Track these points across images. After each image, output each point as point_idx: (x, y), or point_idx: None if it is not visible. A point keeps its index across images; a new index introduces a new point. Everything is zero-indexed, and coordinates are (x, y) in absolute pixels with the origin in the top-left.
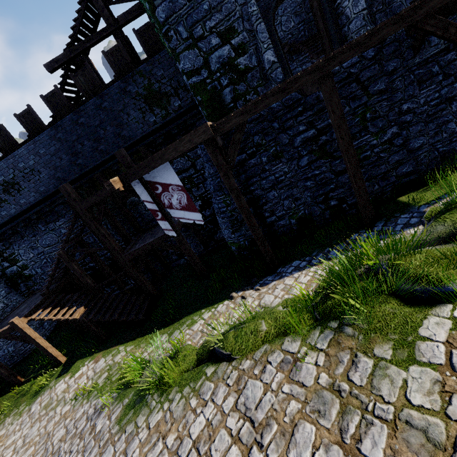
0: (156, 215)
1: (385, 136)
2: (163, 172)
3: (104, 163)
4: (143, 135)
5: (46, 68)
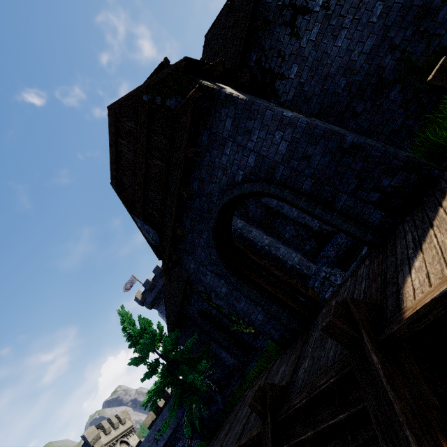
0: None
1: None
2: None
3: None
4: None
5: None
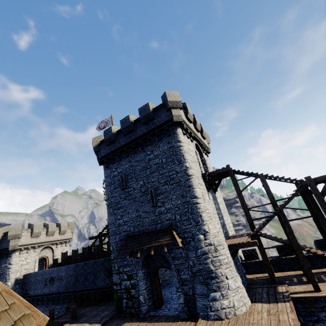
0: None
1: None
2: None
3: (84, 290)
4: (102, 287)
5: (89, 238)
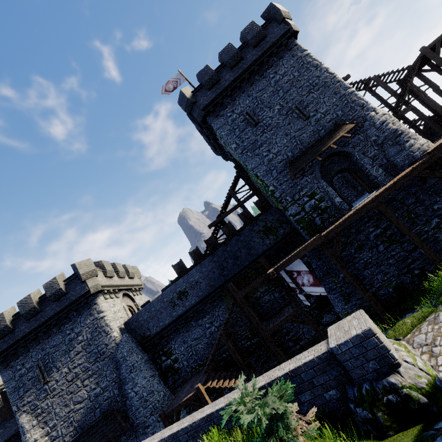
0: (296, 290)
1: (431, 224)
2: (296, 264)
3: (239, 272)
4: (263, 251)
5: (208, 227)
